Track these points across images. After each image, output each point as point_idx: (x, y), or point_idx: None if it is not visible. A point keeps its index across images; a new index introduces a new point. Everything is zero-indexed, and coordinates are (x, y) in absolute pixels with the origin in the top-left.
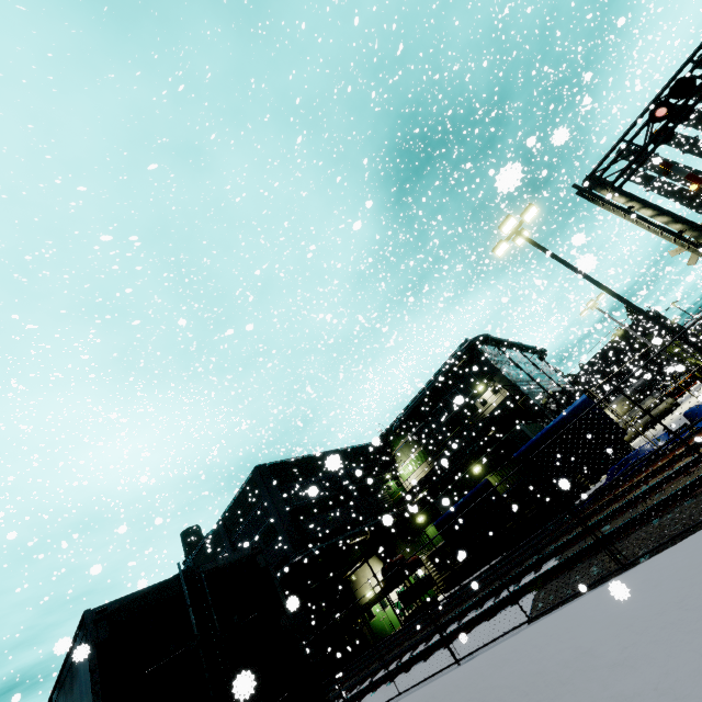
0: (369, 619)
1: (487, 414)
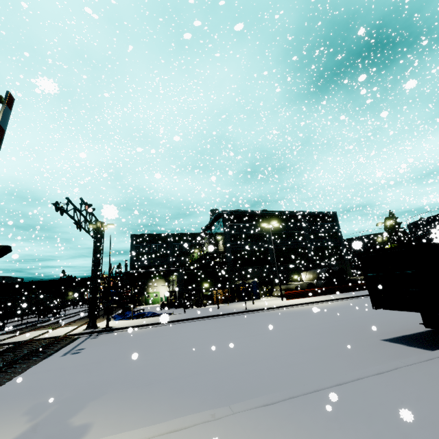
0: (147, 297)
1: (219, 250)
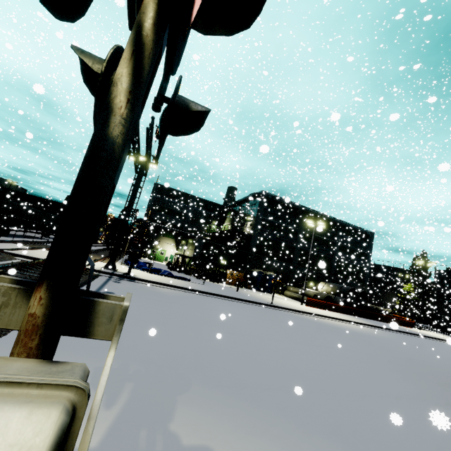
0: (152, 252)
1: (244, 231)
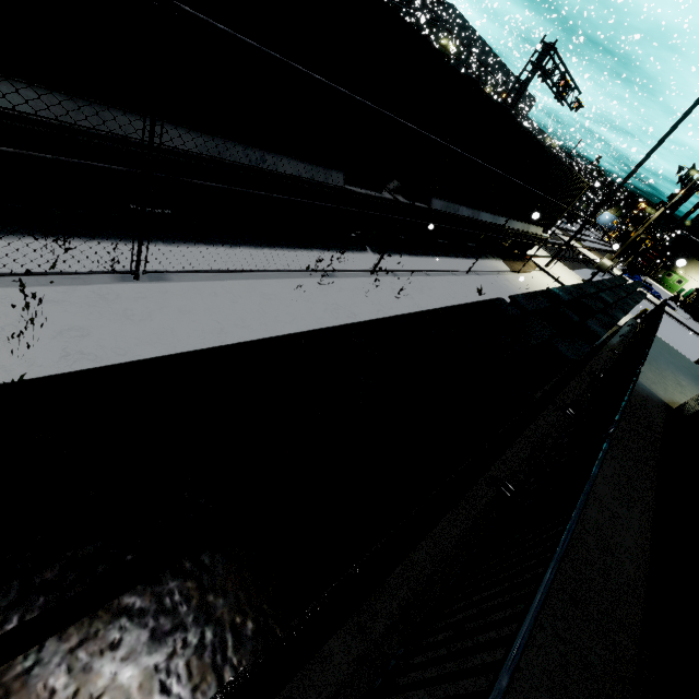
0: (666, 275)
1: None
